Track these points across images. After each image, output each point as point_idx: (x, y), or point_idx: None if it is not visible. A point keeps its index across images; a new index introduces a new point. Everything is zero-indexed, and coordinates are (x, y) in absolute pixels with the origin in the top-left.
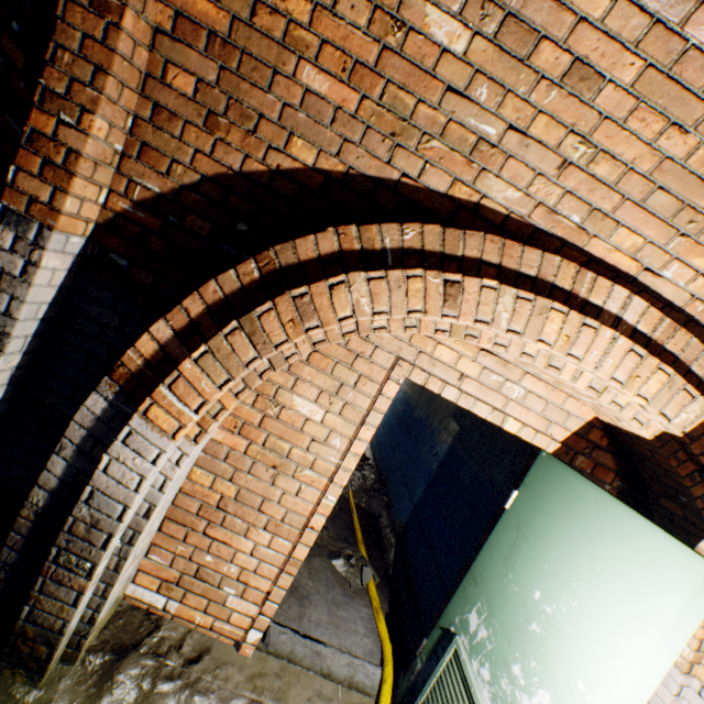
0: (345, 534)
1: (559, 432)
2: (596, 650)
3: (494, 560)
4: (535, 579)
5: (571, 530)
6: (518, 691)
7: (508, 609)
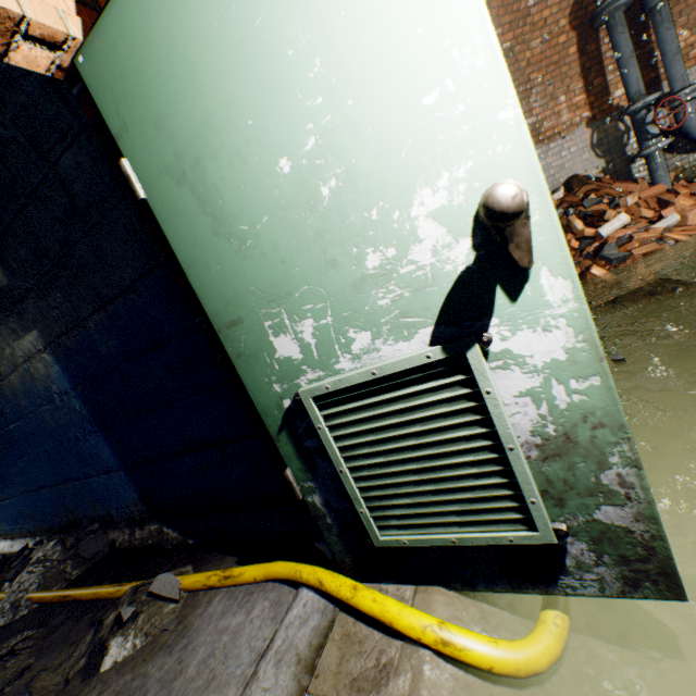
0: (87, 622)
1: (56, 1)
2: (395, 33)
3: (216, 261)
4: (263, 161)
5: (212, 28)
6: (404, 265)
7: (292, 249)
